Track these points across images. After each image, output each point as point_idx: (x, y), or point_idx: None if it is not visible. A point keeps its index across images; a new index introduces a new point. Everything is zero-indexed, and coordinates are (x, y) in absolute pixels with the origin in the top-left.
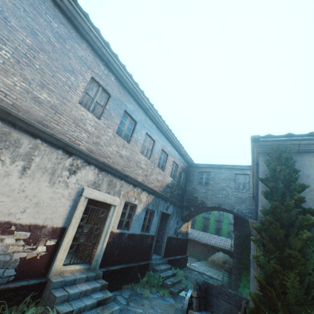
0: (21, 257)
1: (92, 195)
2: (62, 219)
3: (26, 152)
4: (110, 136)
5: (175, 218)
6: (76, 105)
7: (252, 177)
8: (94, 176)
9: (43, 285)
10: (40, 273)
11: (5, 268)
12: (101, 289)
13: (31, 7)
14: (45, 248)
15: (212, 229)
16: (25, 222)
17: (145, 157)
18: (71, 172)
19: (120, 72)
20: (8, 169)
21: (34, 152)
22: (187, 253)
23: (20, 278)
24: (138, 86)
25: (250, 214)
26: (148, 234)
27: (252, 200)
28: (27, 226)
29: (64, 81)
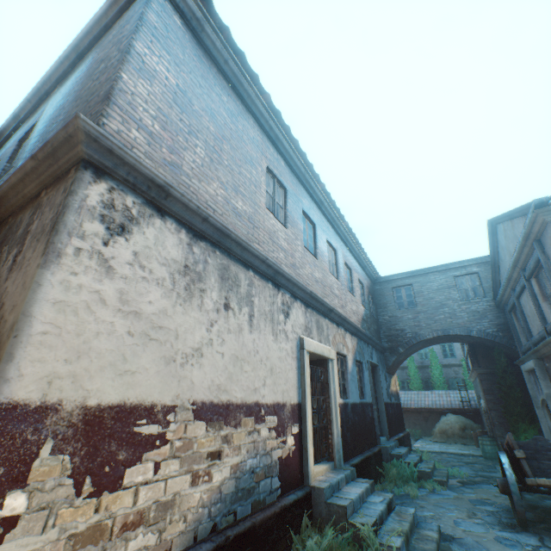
0: (278, 457)
1: (311, 347)
2: (295, 390)
3: (245, 292)
4: (300, 252)
5: (381, 371)
6: (265, 211)
7: (512, 268)
8: (303, 317)
9: (309, 498)
10: (297, 480)
11: (270, 477)
12: (371, 491)
13: (203, 80)
14: (292, 438)
15: (416, 383)
16: (269, 401)
17: (334, 277)
18: (285, 315)
19: (290, 152)
20: (239, 320)
21: (251, 290)
22: None
23: (285, 492)
24: (312, 168)
25: (501, 332)
26: (366, 402)
27: (496, 311)
28: (272, 406)
29: (249, 178)
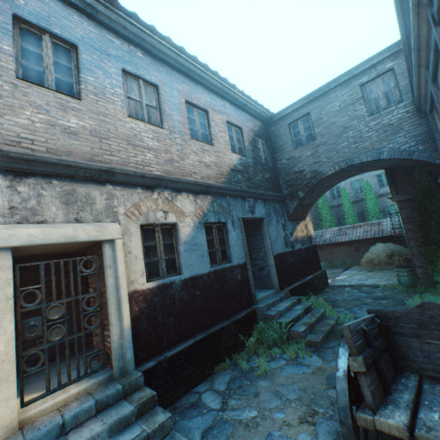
0: None
1: (16, 238)
2: None
3: None
4: None
5: (276, 222)
6: None
7: (416, 15)
8: (1, 195)
9: None
10: None
11: None
12: (142, 413)
13: None
14: None
15: (351, 217)
16: None
17: (149, 124)
18: None
19: None
20: None
21: None
22: (325, 266)
23: None
24: None
25: (421, 145)
26: (231, 266)
27: (417, 117)
28: None
29: None
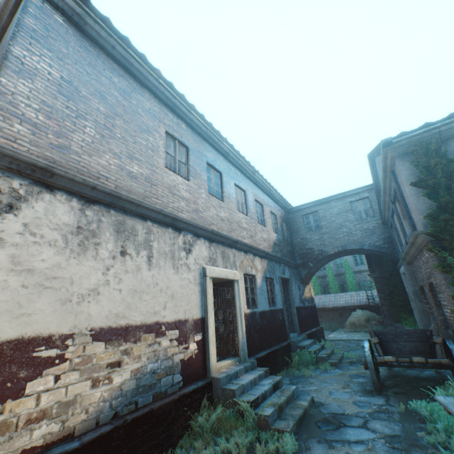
0: (180, 360)
1: (214, 273)
2: (198, 309)
3: (144, 239)
4: (204, 198)
5: (295, 283)
6: (164, 170)
7: (384, 194)
8: (207, 250)
9: (210, 386)
10: (201, 374)
11: (172, 374)
12: (266, 376)
13: (90, 67)
14: (195, 344)
15: (334, 287)
16: (170, 320)
17: (243, 214)
18: (187, 251)
19: (189, 116)
20: (137, 262)
21: (149, 237)
22: None
23: (188, 383)
24: (212, 127)
25: (386, 244)
26: (276, 309)
27: (383, 227)
28: (173, 323)
29: (145, 145)
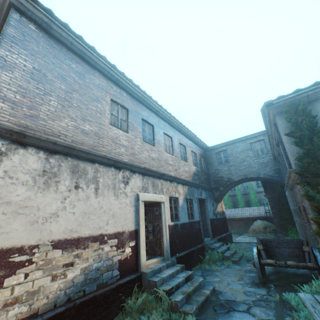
0: (118, 260)
1: (145, 198)
2: (132, 223)
3: (92, 176)
4: (139, 145)
5: (209, 201)
6: (109, 126)
7: (271, 139)
8: (141, 182)
9: (140, 278)
10: (133, 269)
11: (112, 270)
12: (182, 271)
13: (55, 58)
14: (130, 249)
15: (241, 203)
16: (111, 232)
17: (170, 154)
18: (125, 183)
19: (129, 87)
20: (87, 193)
21: (97, 175)
22: None
23: (123, 276)
24: (146, 93)
25: (276, 174)
26: (194, 221)
27: (274, 161)
28: (113, 234)
29: (95, 110)
